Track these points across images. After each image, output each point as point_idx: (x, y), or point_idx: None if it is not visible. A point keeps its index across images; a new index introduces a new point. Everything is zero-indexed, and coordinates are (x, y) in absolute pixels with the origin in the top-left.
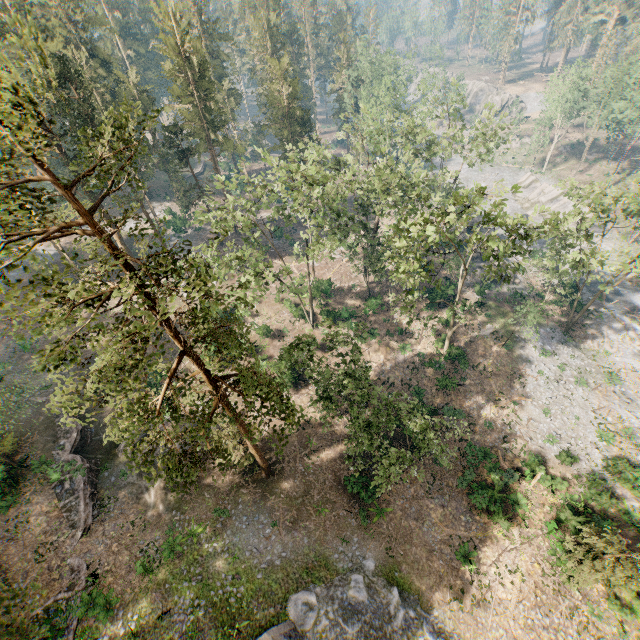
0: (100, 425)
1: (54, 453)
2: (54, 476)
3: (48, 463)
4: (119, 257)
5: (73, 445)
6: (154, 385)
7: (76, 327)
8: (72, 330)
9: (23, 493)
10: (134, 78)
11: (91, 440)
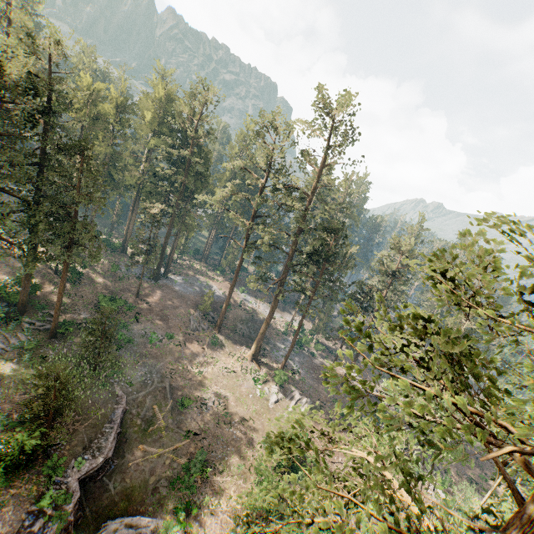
0: (121, 467)
1: (72, 462)
2: (45, 500)
3: (59, 470)
4: (529, 533)
5: (89, 470)
6: (189, 473)
7: (187, 352)
8: (183, 352)
9: (13, 483)
10: (355, 250)
11: (101, 477)
